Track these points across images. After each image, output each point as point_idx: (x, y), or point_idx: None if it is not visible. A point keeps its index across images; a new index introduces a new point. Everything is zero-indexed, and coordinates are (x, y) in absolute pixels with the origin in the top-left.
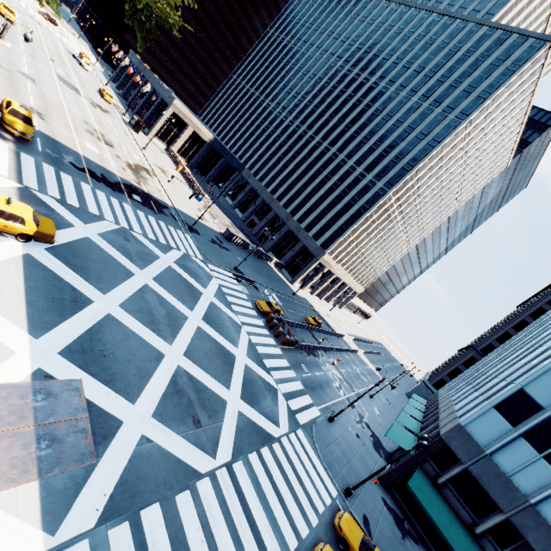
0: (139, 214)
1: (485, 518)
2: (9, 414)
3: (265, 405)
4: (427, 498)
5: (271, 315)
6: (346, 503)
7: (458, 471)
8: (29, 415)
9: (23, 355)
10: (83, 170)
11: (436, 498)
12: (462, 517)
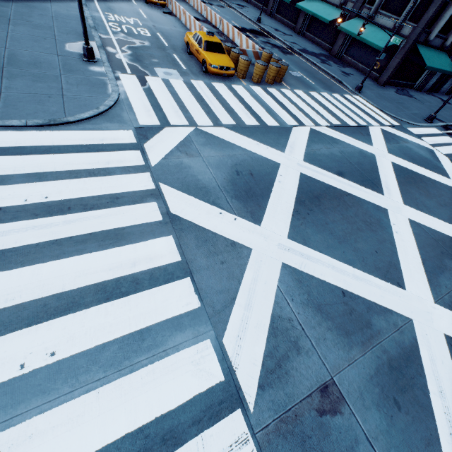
0: None
1: (451, 30)
2: None
3: (421, 153)
4: (431, 60)
5: (248, 62)
6: (436, 125)
7: (451, 14)
8: None
9: None
10: None
11: (430, 53)
12: (437, 46)
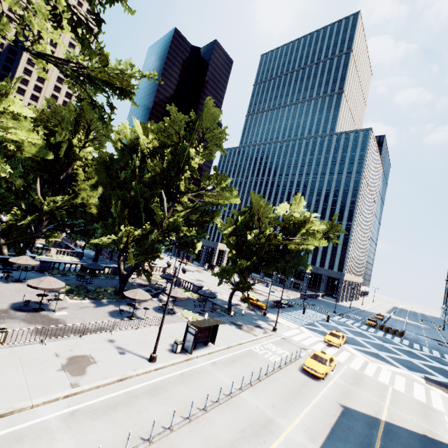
0: (300, 312)
1: None
2: (439, 387)
3: (447, 364)
4: None
5: (380, 325)
6: None
7: None
8: (440, 386)
9: (411, 374)
10: (274, 307)
11: None
12: None
